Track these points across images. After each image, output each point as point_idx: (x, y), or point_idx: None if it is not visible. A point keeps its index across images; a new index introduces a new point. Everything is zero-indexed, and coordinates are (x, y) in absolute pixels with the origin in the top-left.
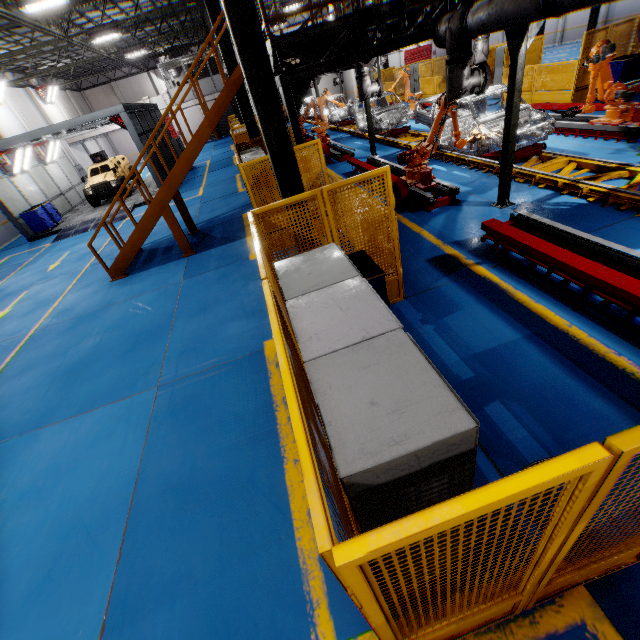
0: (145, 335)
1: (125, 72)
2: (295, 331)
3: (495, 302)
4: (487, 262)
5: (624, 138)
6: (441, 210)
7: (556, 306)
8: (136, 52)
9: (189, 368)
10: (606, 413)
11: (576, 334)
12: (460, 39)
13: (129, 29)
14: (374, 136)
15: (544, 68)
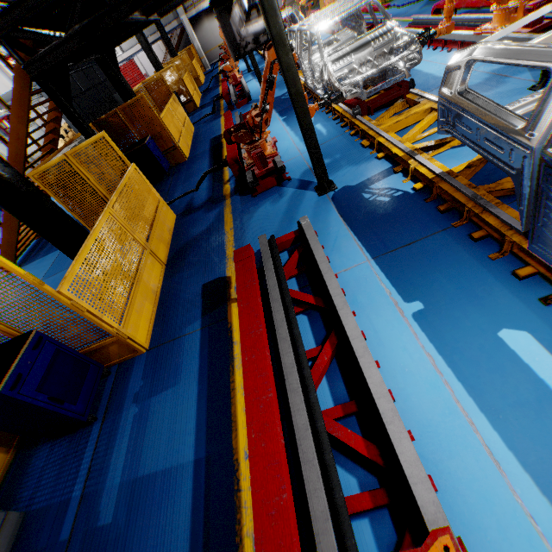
0: None
1: None
2: None
3: (210, 380)
4: None
5: None
6: (266, 194)
7: None
8: None
9: None
10: None
11: (242, 477)
12: None
13: None
14: None
15: None
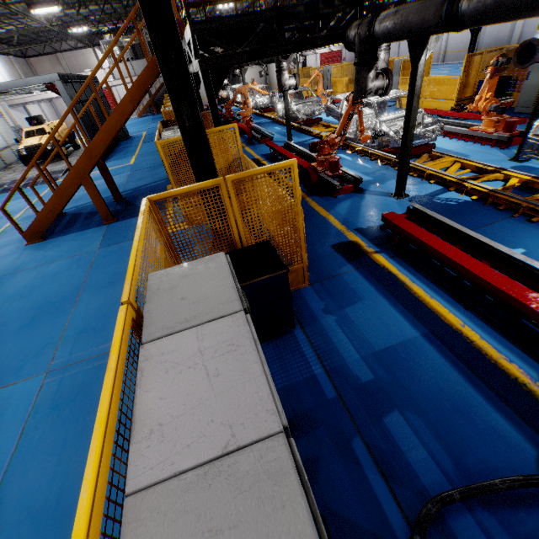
0: (47, 308)
1: (71, 45)
2: (134, 412)
3: (393, 294)
4: (386, 251)
5: (497, 145)
6: (346, 196)
7: (449, 303)
8: (79, 28)
9: (85, 351)
10: (504, 432)
11: (469, 335)
12: (367, 44)
13: (73, 6)
14: (291, 123)
15: (433, 80)
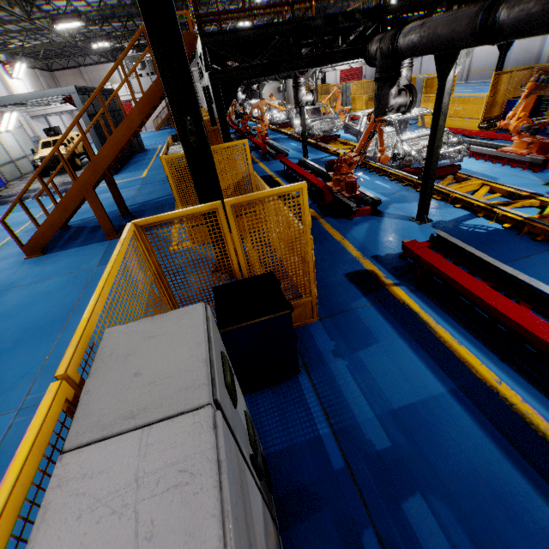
0: (33, 331)
1: (94, 60)
2: None
3: (415, 337)
4: (406, 284)
5: (530, 167)
6: (362, 219)
7: (482, 352)
8: (101, 43)
9: None
10: None
11: (508, 396)
12: (390, 59)
13: (96, 22)
14: (308, 140)
15: (457, 98)
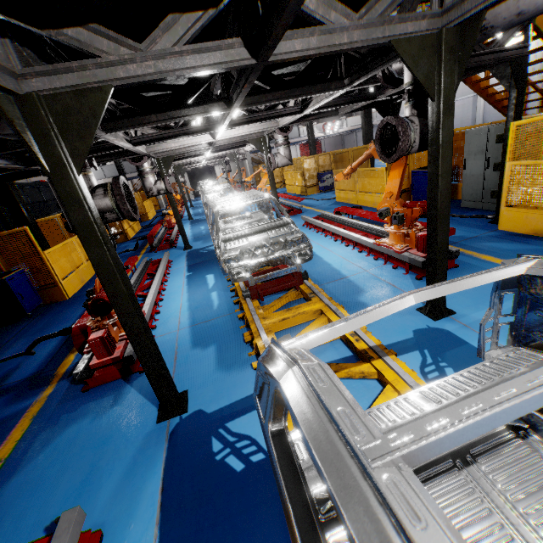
0: None
1: None
2: None
3: None
4: None
5: (413, 270)
6: (100, 391)
7: None
8: None
9: None
10: None
11: None
12: None
13: None
14: None
15: (361, 172)
